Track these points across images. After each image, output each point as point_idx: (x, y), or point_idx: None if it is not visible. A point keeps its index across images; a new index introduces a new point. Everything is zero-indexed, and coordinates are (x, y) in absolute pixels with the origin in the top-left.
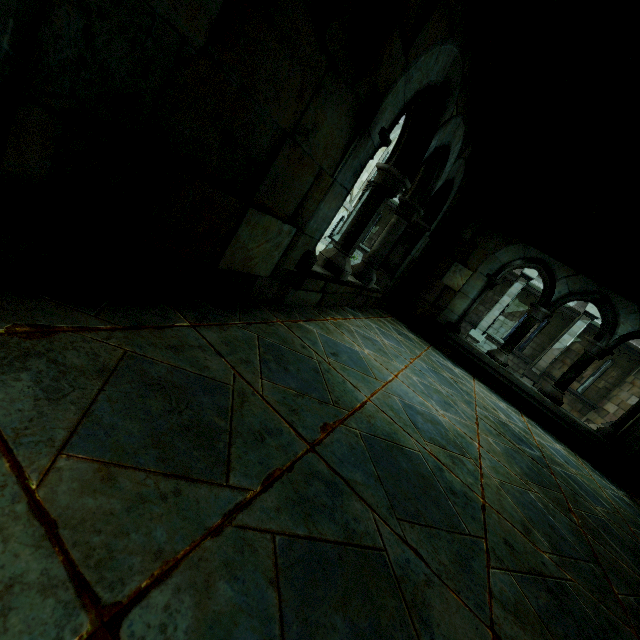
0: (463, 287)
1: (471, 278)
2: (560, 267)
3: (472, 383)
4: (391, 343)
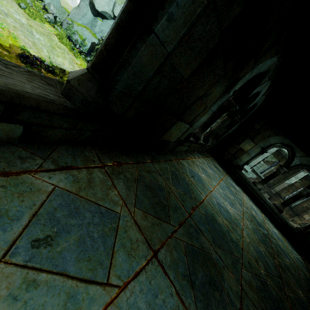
0: (249, 150)
1: (254, 147)
2: (299, 151)
3: (243, 195)
4: (212, 172)
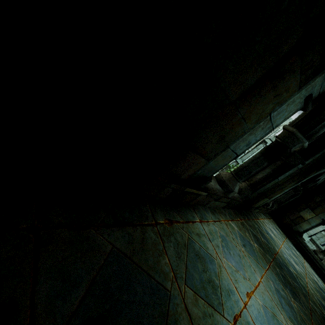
0: (309, 219)
1: (314, 217)
2: None
3: (303, 260)
4: (276, 232)
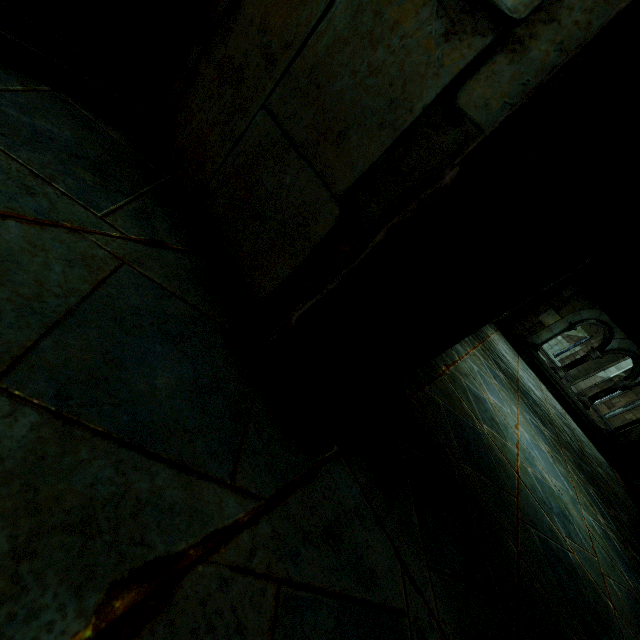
0: (551, 325)
1: (558, 321)
2: (618, 332)
3: (539, 382)
4: (508, 351)
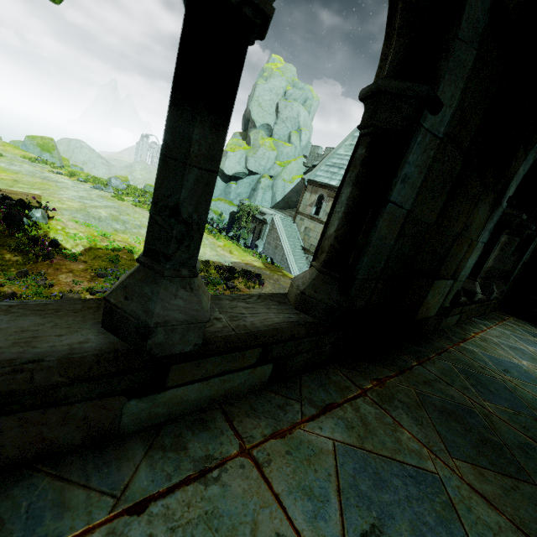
0: None
1: None
2: None
3: None
4: (535, 348)
